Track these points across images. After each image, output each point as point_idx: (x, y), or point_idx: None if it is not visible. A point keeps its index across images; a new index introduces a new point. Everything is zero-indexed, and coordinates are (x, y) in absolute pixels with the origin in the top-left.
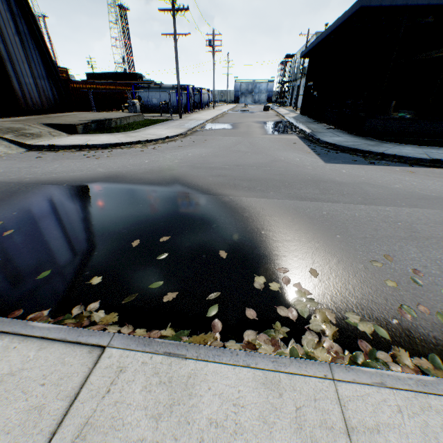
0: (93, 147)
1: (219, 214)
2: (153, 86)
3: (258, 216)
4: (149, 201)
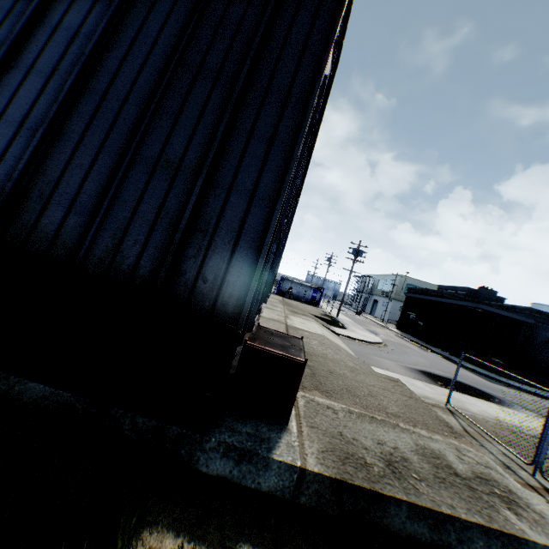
0: (365, 342)
1: (495, 396)
2: (296, 280)
3: (507, 400)
4: (463, 385)
